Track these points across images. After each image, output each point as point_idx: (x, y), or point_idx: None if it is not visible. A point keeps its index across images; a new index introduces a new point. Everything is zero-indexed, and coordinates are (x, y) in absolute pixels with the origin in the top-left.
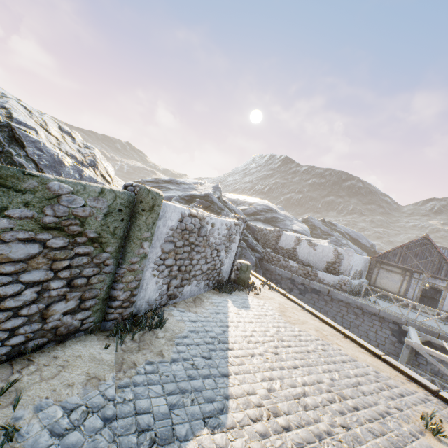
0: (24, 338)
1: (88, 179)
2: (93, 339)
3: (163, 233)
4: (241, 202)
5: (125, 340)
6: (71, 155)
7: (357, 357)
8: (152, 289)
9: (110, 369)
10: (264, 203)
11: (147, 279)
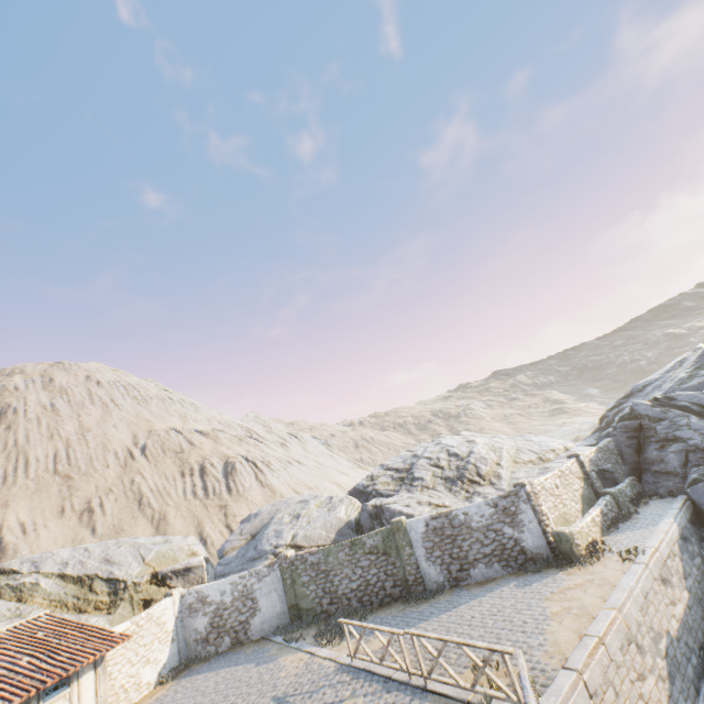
0: (382, 596)
1: (404, 515)
2: (406, 601)
3: (418, 537)
4: None
5: (414, 602)
6: (447, 477)
7: (553, 633)
8: (435, 573)
9: (397, 611)
10: None
11: (426, 567)
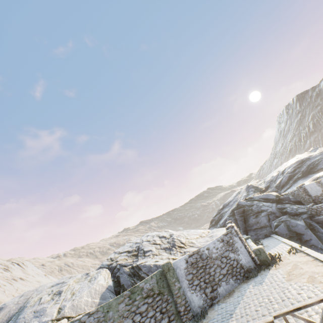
0: None
1: (159, 266)
2: None
3: (182, 273)
4: (275, 177)
5: None
6: (165, 248)
7: None
8: (197, 299)
9: None
10: (294, 160)
11: (190, 296)
